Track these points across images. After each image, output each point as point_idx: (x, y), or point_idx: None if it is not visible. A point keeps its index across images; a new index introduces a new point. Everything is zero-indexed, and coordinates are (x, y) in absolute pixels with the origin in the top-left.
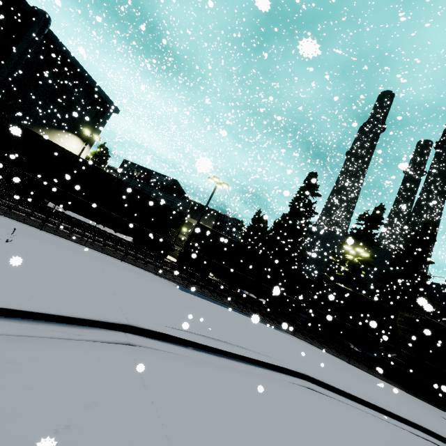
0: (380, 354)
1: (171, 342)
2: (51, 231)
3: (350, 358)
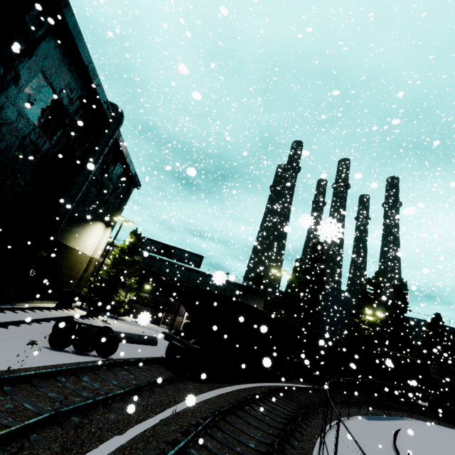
0: (433, 403)
1: None
2: (321, 421)
3: (432, 418)
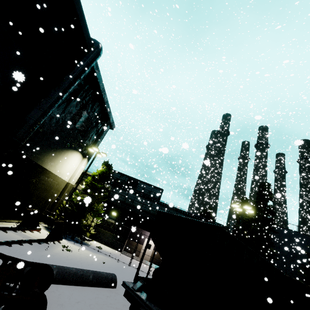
0: None
1: None
2: None
3: None
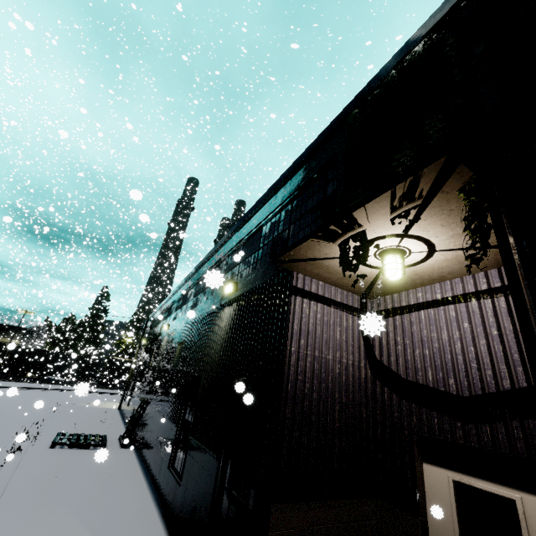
0: None
1: (31, 389)
2: None
3: (113, 388)
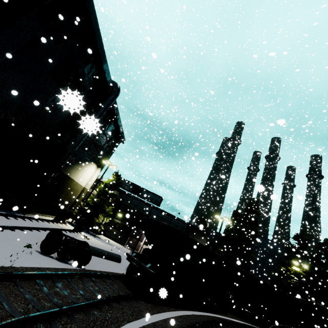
0: None
1: None
2: None
3: None
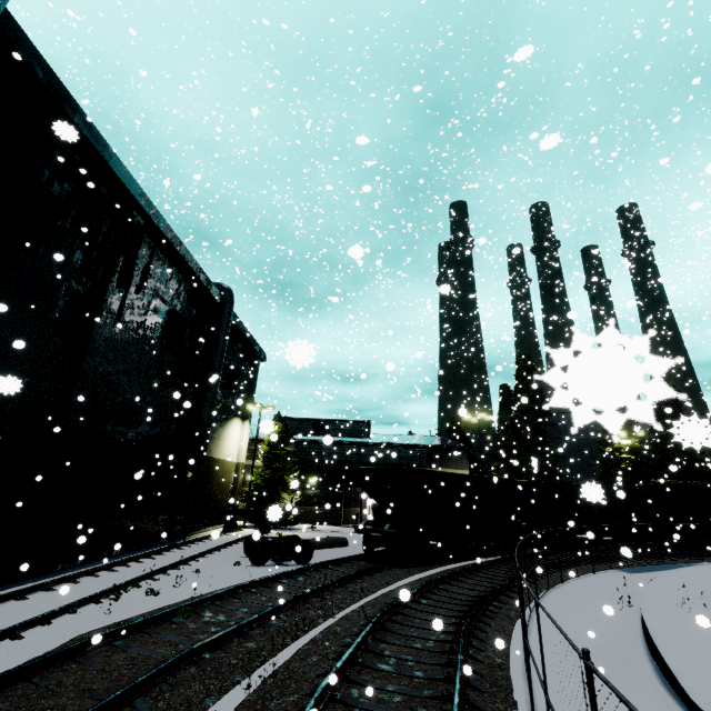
0: None
1: None
2: (552, 579)
3: None
